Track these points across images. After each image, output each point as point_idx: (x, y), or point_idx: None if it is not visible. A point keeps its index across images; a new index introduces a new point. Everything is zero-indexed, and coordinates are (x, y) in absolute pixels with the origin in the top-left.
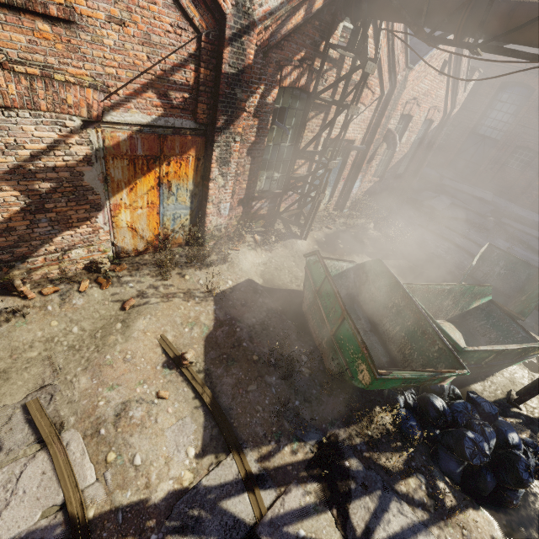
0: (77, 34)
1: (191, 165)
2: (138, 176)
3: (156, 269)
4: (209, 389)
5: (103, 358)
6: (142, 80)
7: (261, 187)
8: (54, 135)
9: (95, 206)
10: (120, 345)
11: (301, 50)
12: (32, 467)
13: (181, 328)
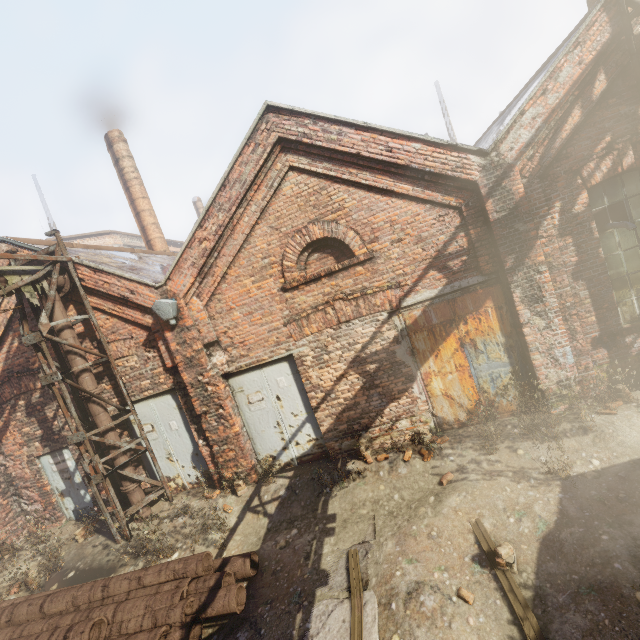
0: (376, 262)
1: (492, 316)
2: (439, 342)
3: (480, 442)
4: (538, 620)
5: (409, 527)
6: (422, 266)
7: (634, 313)
8: (373, 329)
9: (409, 378)
10: (428, 519)
11: (602, 137)
12: (338, 610)
13: (503, 516)
